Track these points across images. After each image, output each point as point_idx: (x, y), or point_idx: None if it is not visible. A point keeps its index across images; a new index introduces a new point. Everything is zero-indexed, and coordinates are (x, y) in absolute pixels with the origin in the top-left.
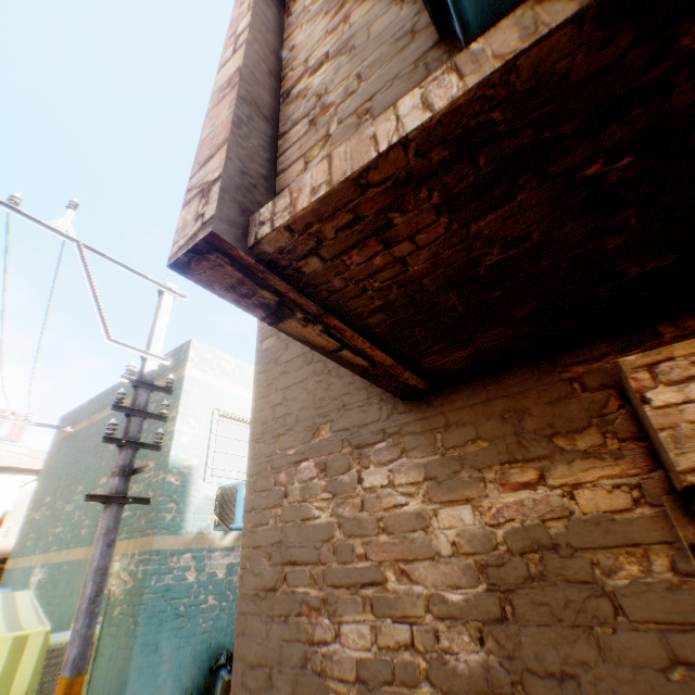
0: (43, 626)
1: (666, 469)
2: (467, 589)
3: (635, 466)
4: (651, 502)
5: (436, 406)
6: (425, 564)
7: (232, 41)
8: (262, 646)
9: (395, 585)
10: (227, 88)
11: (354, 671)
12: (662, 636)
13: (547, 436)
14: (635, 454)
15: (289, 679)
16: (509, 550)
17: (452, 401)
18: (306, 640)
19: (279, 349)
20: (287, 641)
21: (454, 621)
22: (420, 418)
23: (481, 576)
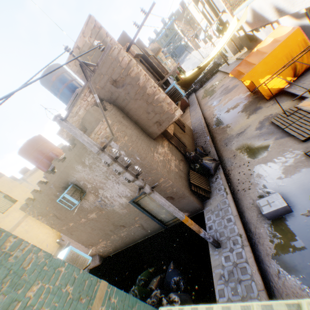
0: (161, 308)
1: (168, 137)
2: (170, 153)
3: (165, 139)
4: (167, 141)
5: (156, 139)
6: (168, 154)
7: (153, 82)
8: (173, 177)
9: (169, 158)
10: (165, 94)
11: (175, 167)
12: (173, 148)
13: (162, 139)
14: (165, 138)
15: (176, 175)
16: (168, 149)
17: (156, 138)
18: (173, 170)
19: (131, 138)
20: (173, 173)
21: (172, 156)
22: (156, 141)
23: (170, 152)
